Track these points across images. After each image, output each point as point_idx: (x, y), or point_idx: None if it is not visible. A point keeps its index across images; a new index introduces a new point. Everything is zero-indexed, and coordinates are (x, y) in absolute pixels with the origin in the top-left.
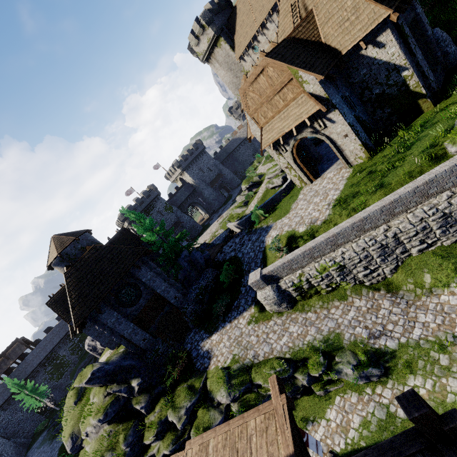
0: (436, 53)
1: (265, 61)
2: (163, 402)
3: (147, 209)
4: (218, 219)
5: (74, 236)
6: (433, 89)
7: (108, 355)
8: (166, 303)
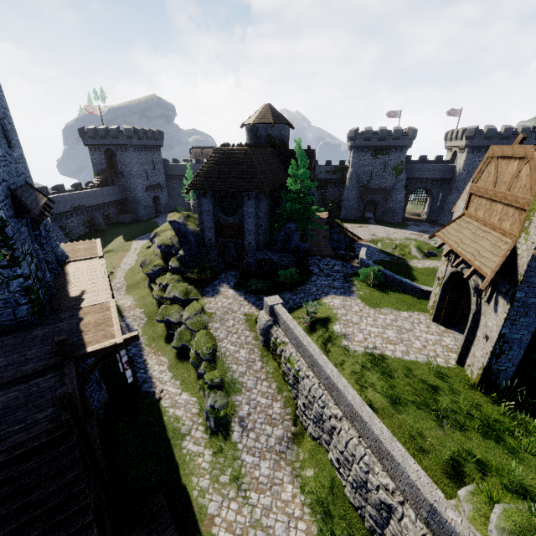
0: None
1: (533, 152)
2: (177, 277)
3: (379, 149)
4: (415, 233)
5: (274, 120)
6: None
7: None
8: (243, 238)
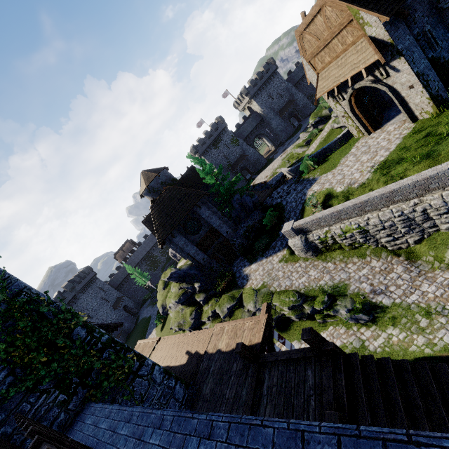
0: None
1: (323, 0)
2: (213, 300)
3: (215, 142)
4: (282, 154)
5: (156, 173)
6: None
7: (183, 263)
8: (219, 235)
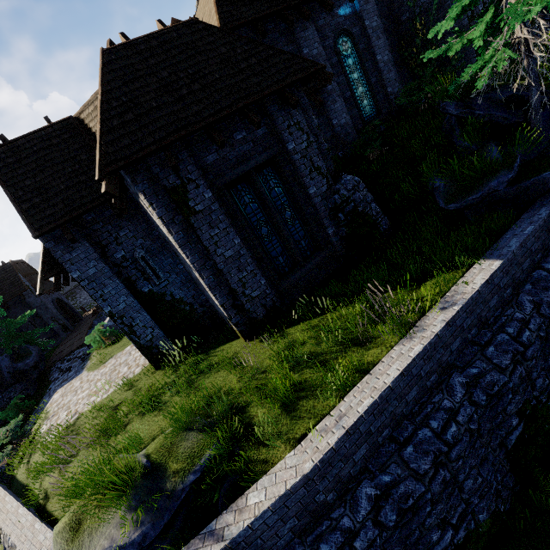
0: (327, 228)
1: None
2: None
3: None
4: None
5: None
6: (250, 313)
7: None
8: None
